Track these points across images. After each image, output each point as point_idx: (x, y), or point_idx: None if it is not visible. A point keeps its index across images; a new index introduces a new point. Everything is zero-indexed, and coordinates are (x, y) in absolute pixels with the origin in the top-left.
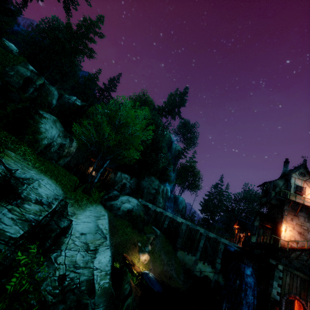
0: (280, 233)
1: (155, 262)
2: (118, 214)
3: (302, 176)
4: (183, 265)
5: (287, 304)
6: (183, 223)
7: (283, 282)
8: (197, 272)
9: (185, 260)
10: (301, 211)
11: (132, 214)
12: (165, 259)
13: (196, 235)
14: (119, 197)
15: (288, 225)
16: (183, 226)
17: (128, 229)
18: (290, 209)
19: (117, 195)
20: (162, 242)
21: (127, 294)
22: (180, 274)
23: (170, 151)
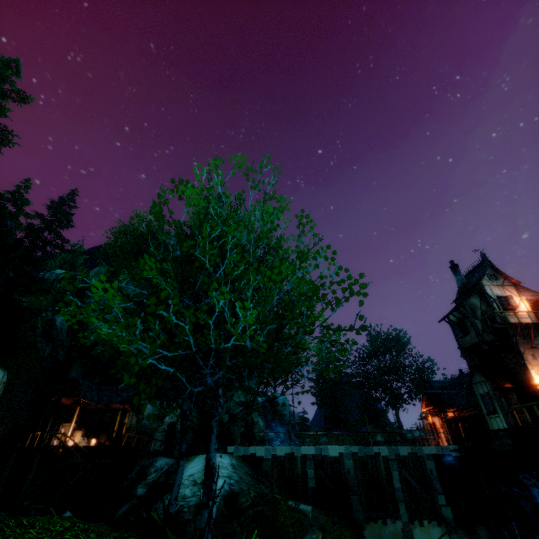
0: None
1: None
2: None
3: (495, 280)
4: None
5: None
6: (344, 455)
7: None
8: None
9: None
10: (534, 336)
11: (243, 504)
12: None
13: (379, 466)
14: None
15: (536, 369)
16: (347, 461)
17: None
18: (521, 340)
19: (172, 468)
20: (328, 532)
21: None
22: None
23: None
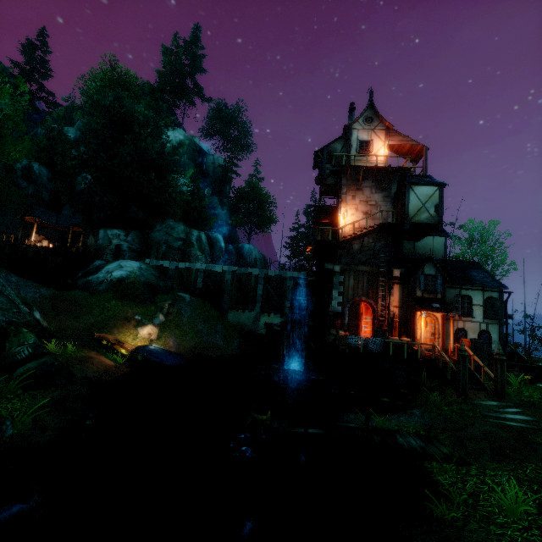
0: (337, 223)
1: (185, 337)
2: (99, 290)
3: (369, 123)
4: (240, 328)
5: (352, 312)
6: (227, 271)
7: (345, 288)
8: (262, 330)
9: (242, 321)
10: (365, 180)
11: (125, 282)
12: (205, 329)
13: (250, 281)
14: (105, 267)
15: (349, 208)
16: (227, 276)
17: (113, 303)
18: (350, 183)
19: (102, 266)
20: (196, 309)
21: (24, 358)
22: (234, 340)
23: (204, 171)
